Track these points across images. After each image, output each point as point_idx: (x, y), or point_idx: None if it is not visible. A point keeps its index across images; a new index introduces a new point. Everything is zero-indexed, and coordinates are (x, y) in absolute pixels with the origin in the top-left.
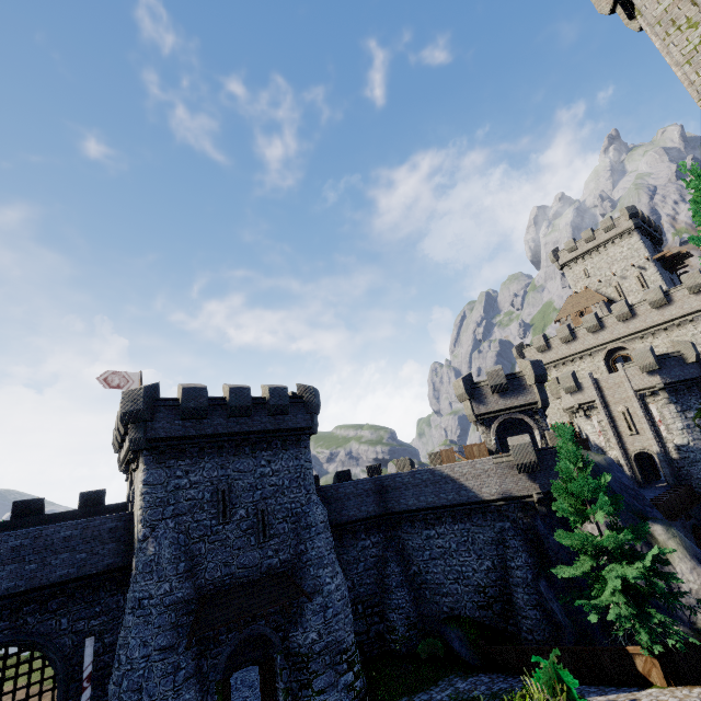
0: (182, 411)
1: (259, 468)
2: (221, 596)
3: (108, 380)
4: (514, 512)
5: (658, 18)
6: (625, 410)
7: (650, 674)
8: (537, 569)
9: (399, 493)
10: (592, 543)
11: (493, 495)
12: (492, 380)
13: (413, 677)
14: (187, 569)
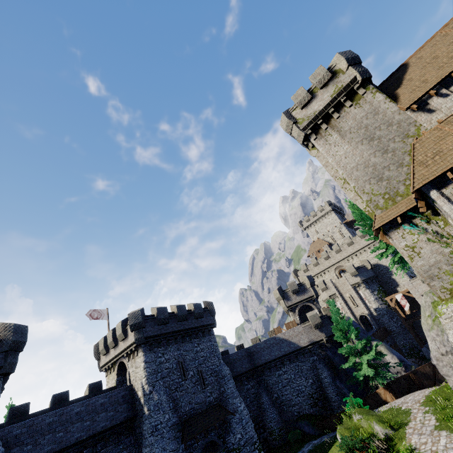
0: (158, 320)
1: (194, 348)
2: (192, 420)
3: (92, 315)
4: (317, 350)
5: (332, 175)
6: (350, 295)
7: (386, 398)
8: (333, 375)
9: (260, 354)
10: (352, 349)
11: (306, 343)
12: (291, 288)
13: (291, 450)
14: (173, 406)
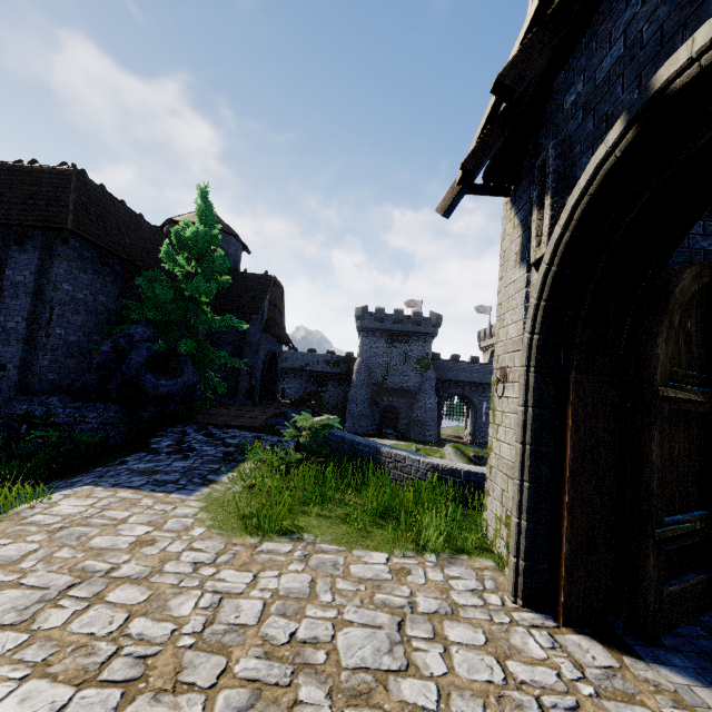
0: None
1: None
2: None
3: (478, 309)
4: None
5: None
6: None
7: None
8: None
9: None
10: None
11: None
12: None
13: None
14: None
